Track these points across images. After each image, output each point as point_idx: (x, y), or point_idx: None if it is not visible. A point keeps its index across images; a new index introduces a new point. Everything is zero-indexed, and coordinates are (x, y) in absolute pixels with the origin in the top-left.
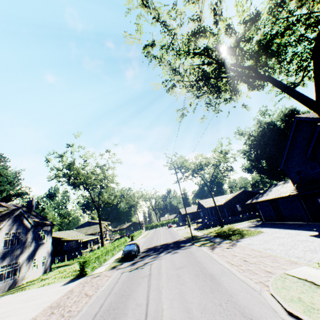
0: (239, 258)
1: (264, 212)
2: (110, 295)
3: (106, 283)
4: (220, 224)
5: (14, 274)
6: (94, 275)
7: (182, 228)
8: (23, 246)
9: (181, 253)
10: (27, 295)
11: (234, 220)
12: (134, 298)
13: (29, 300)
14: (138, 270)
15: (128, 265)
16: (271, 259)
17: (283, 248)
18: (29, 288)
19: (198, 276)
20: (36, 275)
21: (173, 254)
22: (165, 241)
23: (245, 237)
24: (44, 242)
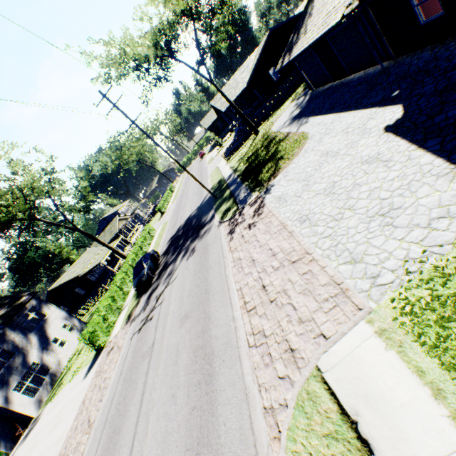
0: (257, 278)
1: (310, 72)
2: (105, 428)
3: (112, 379)
4: (253, 132)
5: (44, 372)
6: (111, 344)
7: (213, 157)
8: (19, 352)
9: (196, 257)
10: (58, 409)
11: (275, 102)
12: (119, 452)
13: (54, 428)
14: (146, 327)
15: (142, 308)
16: (305, 278)
17: (330, 212)
18: (64, 383)
19: (196, 364)
20: (75, 345)
21: (188, 262)
22: (190, 210)
23: (279, 171)
24: (46, 318)
